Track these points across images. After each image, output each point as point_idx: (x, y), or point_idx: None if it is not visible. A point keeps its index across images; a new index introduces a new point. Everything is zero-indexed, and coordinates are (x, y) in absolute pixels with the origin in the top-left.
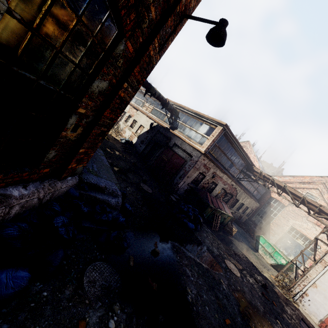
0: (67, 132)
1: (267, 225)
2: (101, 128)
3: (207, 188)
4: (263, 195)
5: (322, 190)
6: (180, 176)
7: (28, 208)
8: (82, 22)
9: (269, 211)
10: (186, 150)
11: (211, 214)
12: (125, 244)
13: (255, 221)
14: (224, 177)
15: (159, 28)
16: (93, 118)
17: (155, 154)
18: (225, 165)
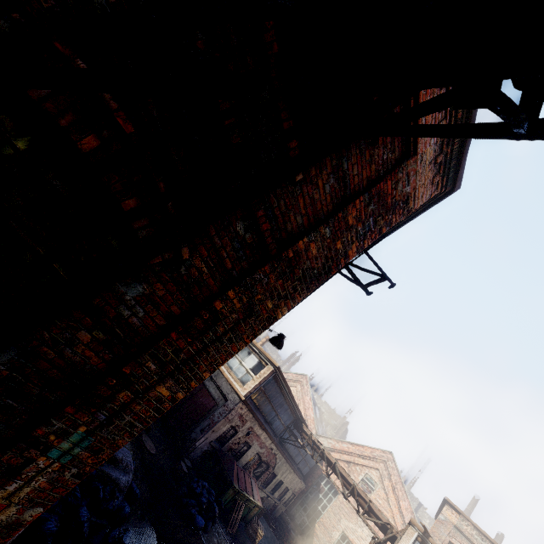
0: None
1: (311, 527)
2: None
3: (236, 450)
4: (313, 469)
5: (383, 472)
6: (203, 428)
7: None
8: None
9: (317, 500)
10: (221, 387)
11: (233, 500)
12: None
13: (296, 517)
14: (262, 435)
15: None
16: None
17: None
18: (268, 416)
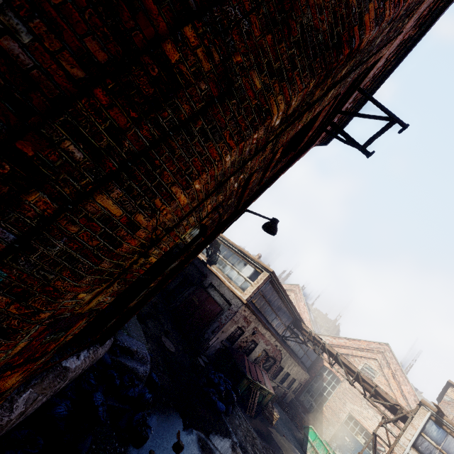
0: (133, 302)
1: (319, 410)
2: (157, 293)
3: (245, 348)
4: (314, 362)
5: (381, 361)
6: (213, 330)
7: (71, 380)
8: (182, 239)
9: (322, 388)
10: (224, 295)
11: (248, 389)
12: (149, 431)
13: (304, 402)
14: (267, 334)
15: (226, 223)
16: (154, 286)
17: (183, 293)
18: (269, 318)
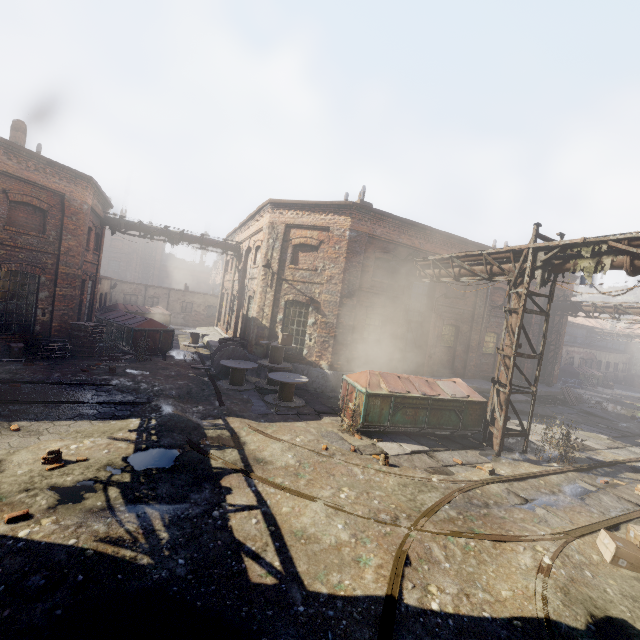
0: None
1: None
2: None
3: (568, 363)
4: (626, 344)
5: None
6: None
7: None
8: None
9: None
10: None
11: (585, 379)
12: None
13: (637, 373)
14: (575, 349)
15: None
16: None
17: None
18: (570, 340)
